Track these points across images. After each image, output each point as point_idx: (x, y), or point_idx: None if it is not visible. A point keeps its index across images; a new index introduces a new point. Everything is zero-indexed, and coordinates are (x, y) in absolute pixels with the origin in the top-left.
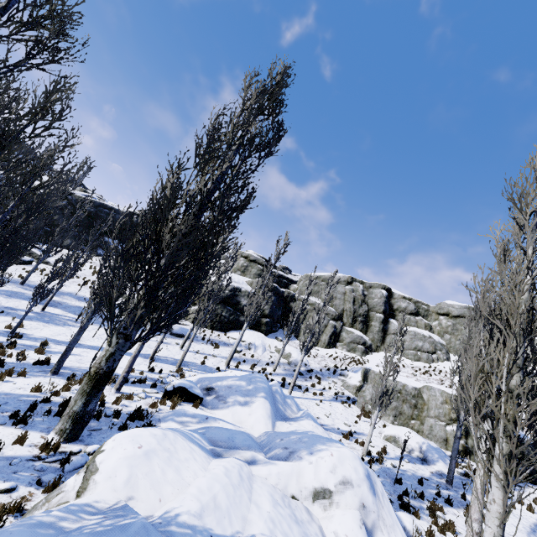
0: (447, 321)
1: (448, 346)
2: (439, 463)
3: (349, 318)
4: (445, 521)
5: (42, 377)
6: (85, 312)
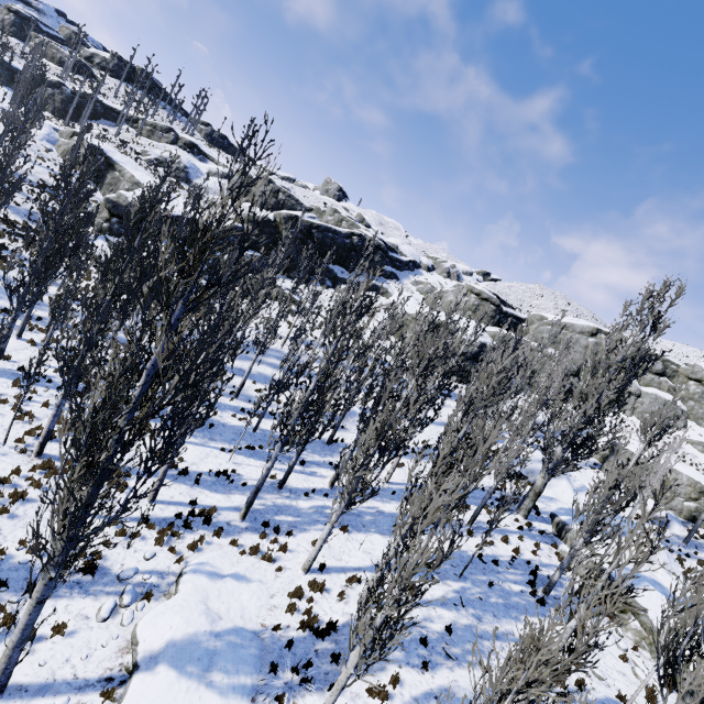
0: (696, 388)
1: (688, 413)
2: (676, 528)
3: (587, 374)
4: (687, 566)
5: None
6: None
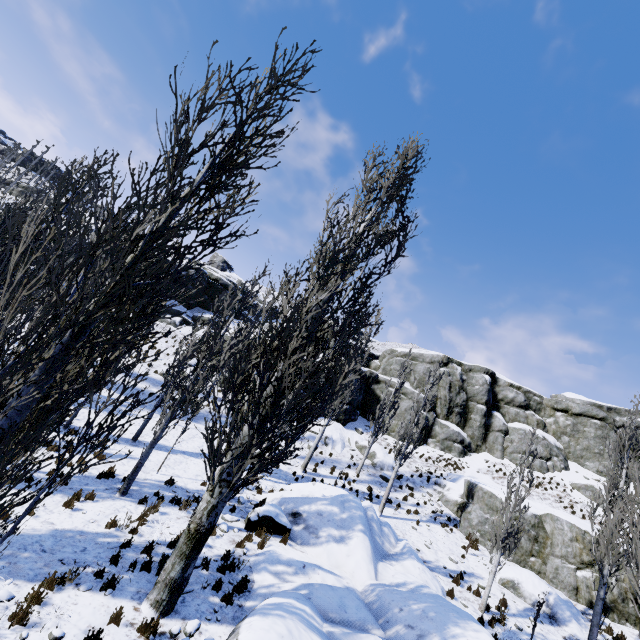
0: (566, 419)
1: (566, 451)
2: (572, 624)
3: (444, 408)
4: None
5: (111, 499)
6: (160, 421)
